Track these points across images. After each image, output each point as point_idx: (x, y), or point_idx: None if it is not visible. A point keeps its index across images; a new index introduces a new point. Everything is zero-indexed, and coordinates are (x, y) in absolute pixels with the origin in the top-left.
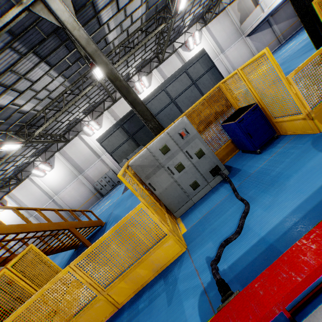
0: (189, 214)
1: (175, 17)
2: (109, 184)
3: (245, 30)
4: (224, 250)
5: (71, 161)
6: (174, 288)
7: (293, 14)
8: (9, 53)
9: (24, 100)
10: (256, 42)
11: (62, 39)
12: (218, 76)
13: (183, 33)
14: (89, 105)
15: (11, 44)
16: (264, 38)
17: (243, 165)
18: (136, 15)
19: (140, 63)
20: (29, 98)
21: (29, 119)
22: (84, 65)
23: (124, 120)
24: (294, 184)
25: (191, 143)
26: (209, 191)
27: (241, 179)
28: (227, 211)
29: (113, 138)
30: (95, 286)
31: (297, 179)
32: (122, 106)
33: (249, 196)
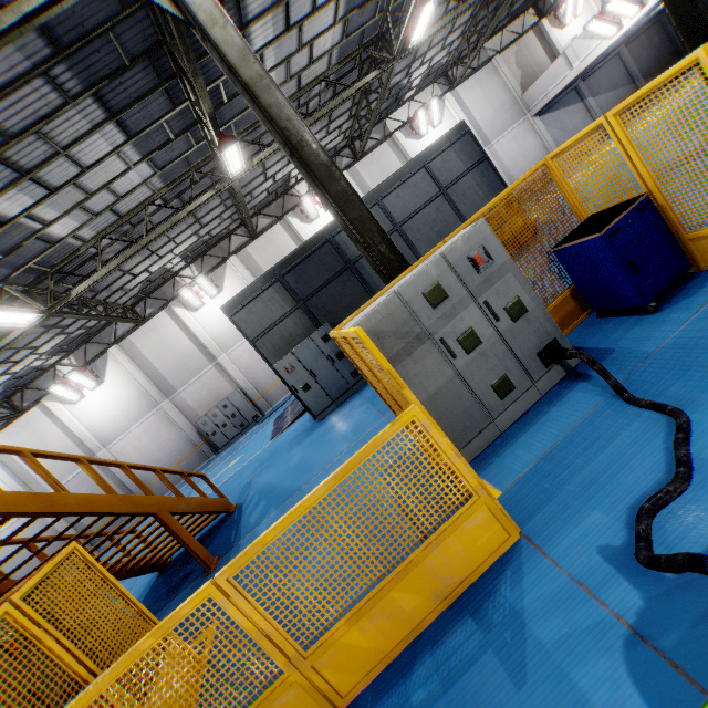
0: (494, 456)
1: (400, 58)
2: (234, 422)
3: (532, 104)
4: (655, 525)
5: (147, 367)
6: (519, 636)
7: (625, 78)
8: (39, 88)
9: (57, 210)
10: (554, 127)
11: (162, 75)
12: (493, 180)
13: (406, 102)
14: (198, 241)
15: (47, 67)
16: (571, 122)
17: (615, 340)
18: (320, 45)
19: None
20: (69, 206)
21: (61, 259)
22: (200, 142)
23: (286, 266)
24: None
25: (497, 284)
26: (536, 403)
27: (625, 368)
28: (617, 437)
29: (260, 306)
30: (281, 641)
31: None
32: (269, 248)
33: (671, 398)
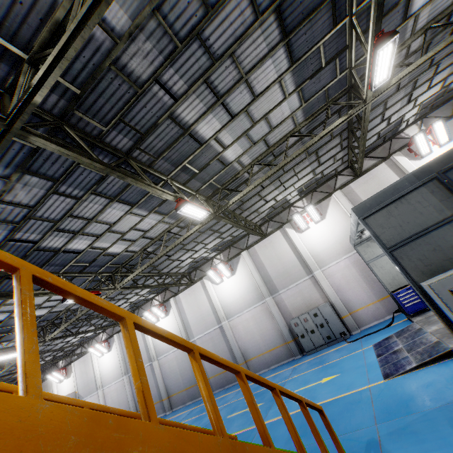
0: None
1: None
2: (321, 332)
3: None
4: None
5: (261, 269)
6: None
7: None
8: (240, 3)
9: (232, 136)
10: None
11: None
12: None
13: None
14: (312, 179)
15: None
16: None
17: None
18: None
19: (432, 98)
20: (240, 134)
21: (227, 180)
22: (342, 72)
23: (449, 159)
24: None
25: None
26: None
27: None
28: None
29: (404, 208)
30: None
31: None
32: (371, 184)
33: None
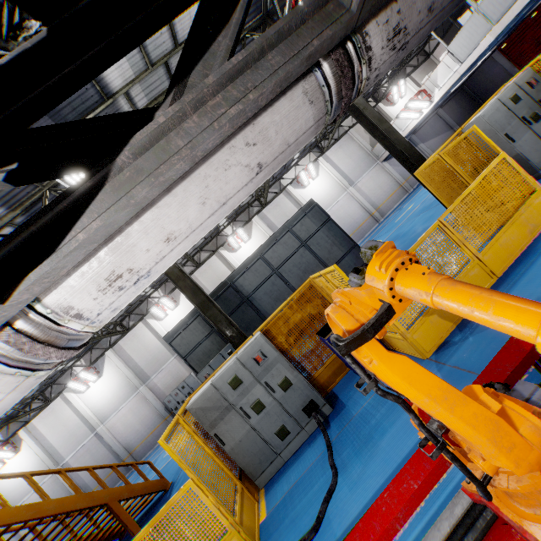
0: (275, 482)
1: None
2: None
3: (379, 155)
4: None
5: (130, 362)
6: None
7: (445, 127)
8: None
9: None
10: (398, 166)
11: None
12: (337, 231)
13: (293, 166)
14: (161, 276)
15: None
16: None
17: (349, 397)
18: None
19: (234, 211)
20: None
21: None
22: None
23: None
24: (385, 447)
25: (272, 370)
26: (305, 440)
27: (341, 425)
28: (315, 484)
29: (189, 333)
30: None
31: (389, 439)
32: (209, 272)
33: (341, 461)
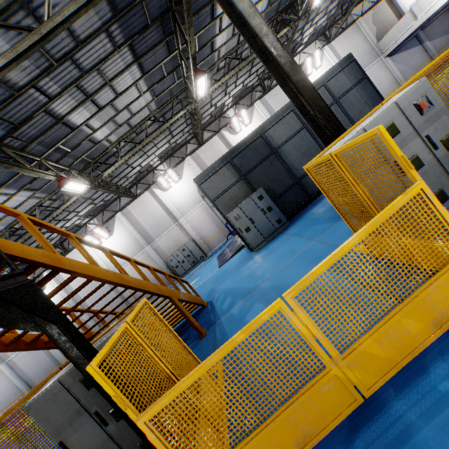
0: None
1: (302, 19)
2: (189, 260)
3: (384, 49)
4: None
5: (137, 225)
6: None
7: None
8: (102, 40)
9: (100, 122)
10: (400, 64)
11: (166, 33)
12: (371, 91)
13: (298, 53)
14: (169, 147)
15: (109, 25)
16: (412, 59)
17: None
18: None
19: (240, 92)
20: (107, 120)
21: (98, 154)
22: (179, 79)
23: (234, 152)
24: None
25: (435, 123)
26: None
27: None
28: None
29: (217, 178)
30: (326, 345)
31: None
32: (210, 151)
33: None
